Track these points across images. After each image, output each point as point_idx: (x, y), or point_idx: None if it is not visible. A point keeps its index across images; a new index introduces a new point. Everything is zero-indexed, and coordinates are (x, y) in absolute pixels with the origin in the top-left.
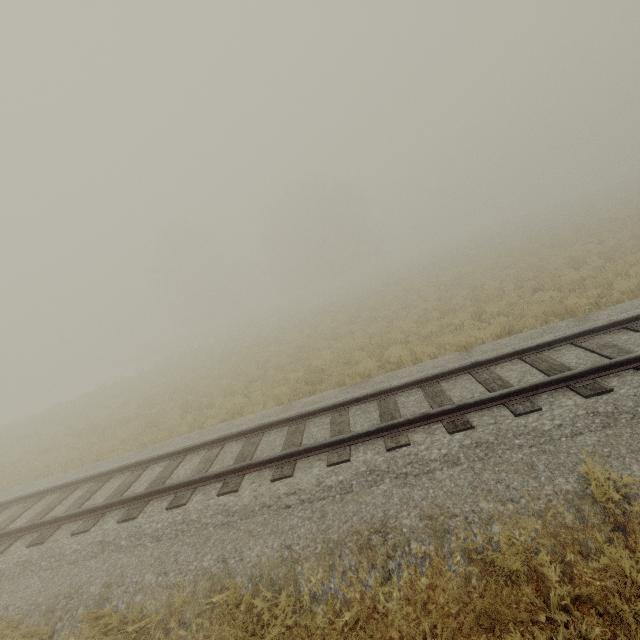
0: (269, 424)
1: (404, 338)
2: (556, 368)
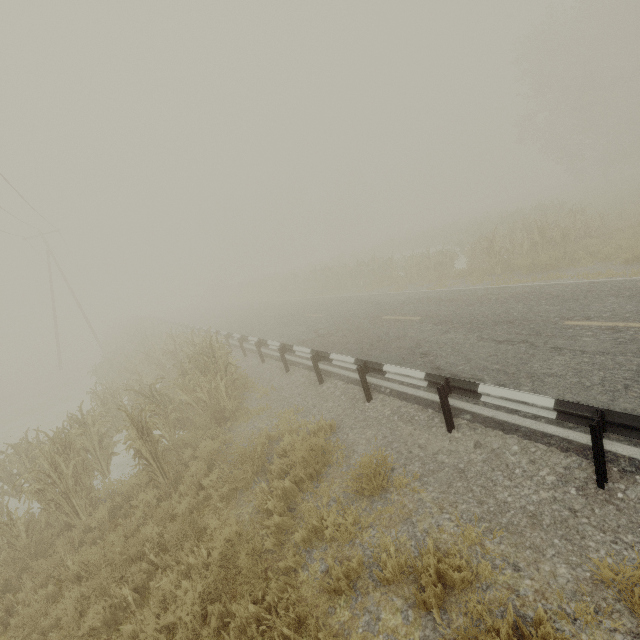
0: None
1: None
2: None
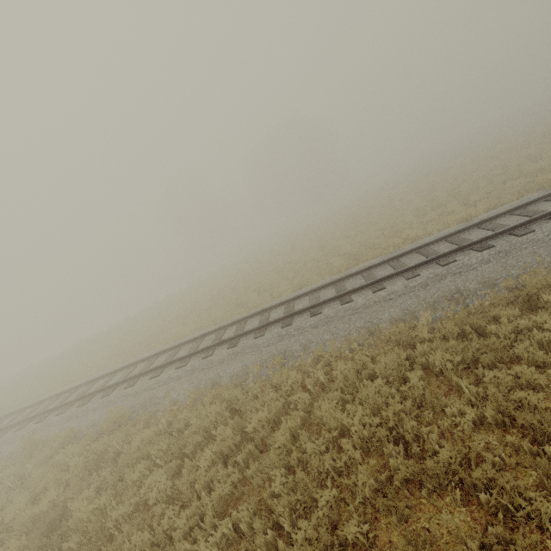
0: (347, 276)
1: (408, 227)
2: (539, 213)
